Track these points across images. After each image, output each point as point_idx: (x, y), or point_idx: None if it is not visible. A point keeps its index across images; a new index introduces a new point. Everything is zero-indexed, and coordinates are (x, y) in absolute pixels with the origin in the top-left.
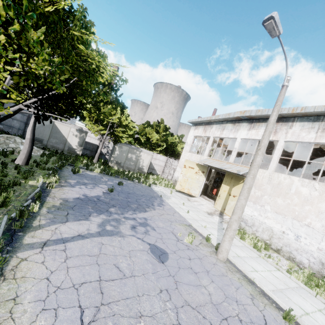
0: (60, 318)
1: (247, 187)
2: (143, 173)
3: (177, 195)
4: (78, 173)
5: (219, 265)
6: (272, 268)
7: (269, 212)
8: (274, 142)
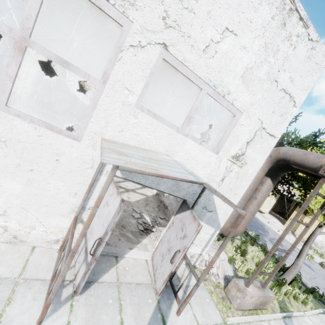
0: (323, 291)
1: None
2: None
3: None
4: None
5: None
6: None
7: None
8: None
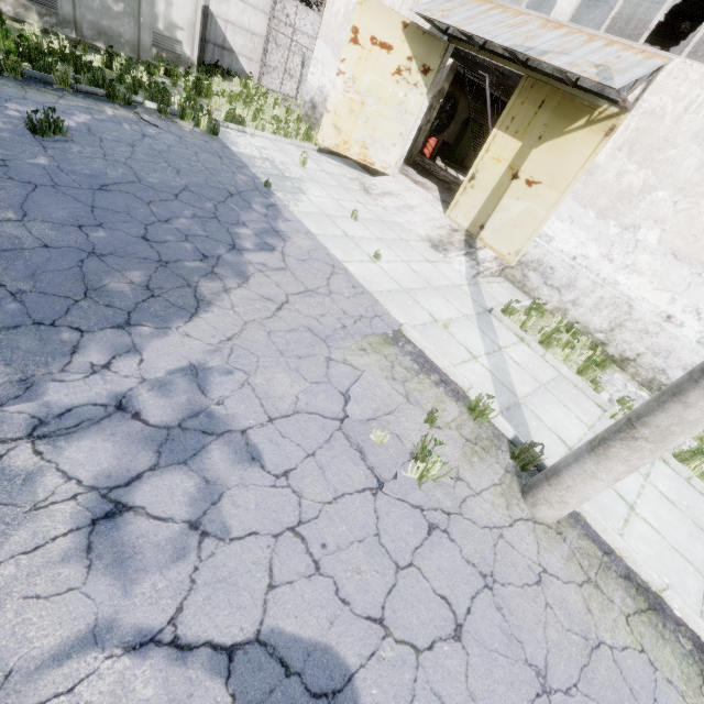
0: None
1: None
2: (185, 65)
3: (325, 170)
4: None
5: (554, 576)
6: None
7: (650, 251)
8: None
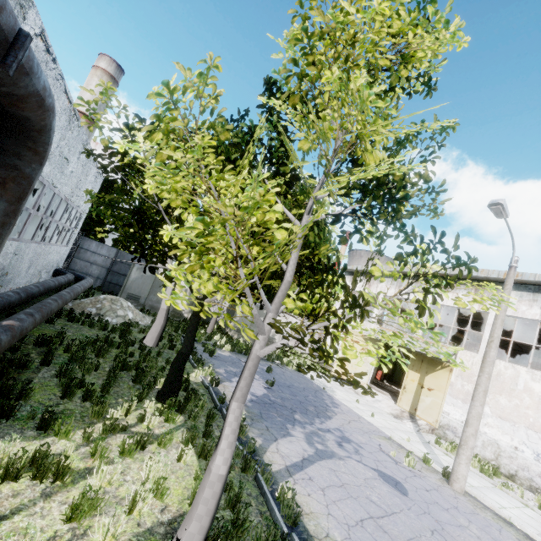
0: None
1: (482, 389)
2: None
3: (337, 384)
4: (215, 356)
5: (461, 499)
6: (519, 503)
7: (490, 416)
8: None
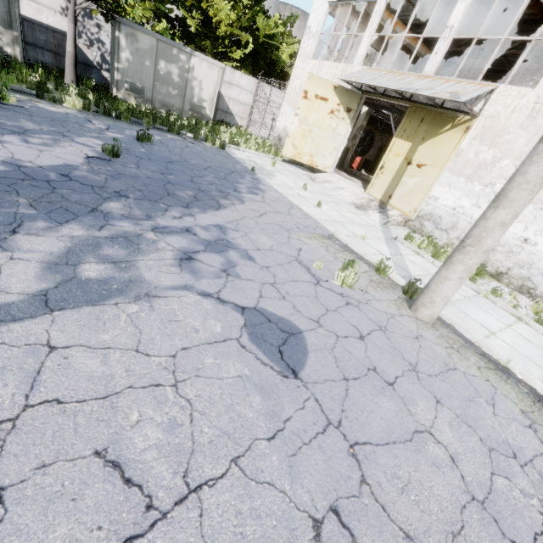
0: None
1: None
2: (206, 120)
3: (287, 169)
4: (3, 103)
5: (427, 339)
6: (509, 317)
7: None
8: (535, 20)
